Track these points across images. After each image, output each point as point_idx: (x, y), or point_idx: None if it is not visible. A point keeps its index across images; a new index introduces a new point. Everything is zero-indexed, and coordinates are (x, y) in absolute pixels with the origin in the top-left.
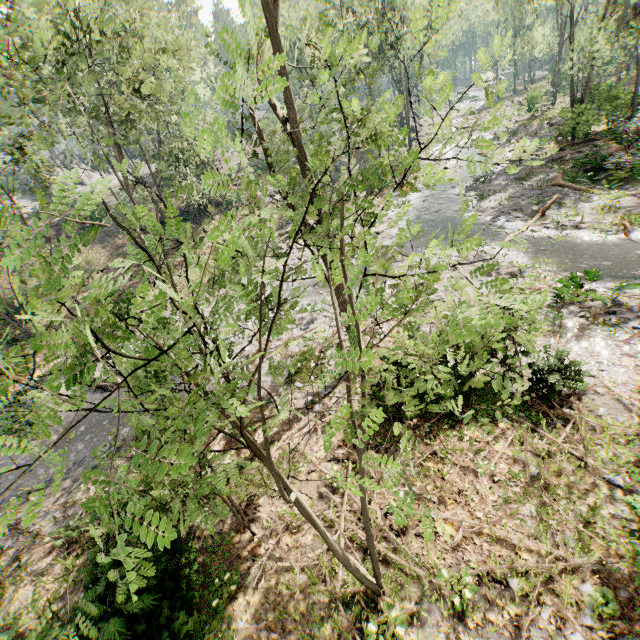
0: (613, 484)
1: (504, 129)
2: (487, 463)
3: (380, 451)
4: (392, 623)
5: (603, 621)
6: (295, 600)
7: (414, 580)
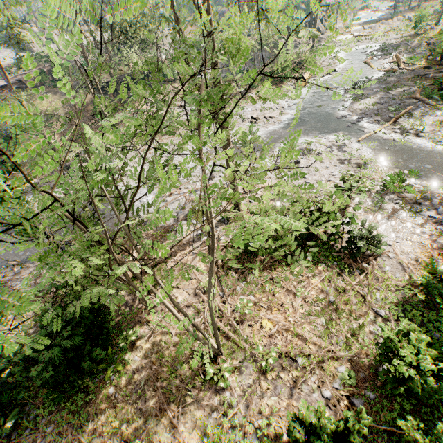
0: (378, 314)
1: (390, 42)
2: (304, 290)
3: (238, 272)
4: (223, 371)
5: (345, 387)
6: (169, 350)
7: (242, 350)
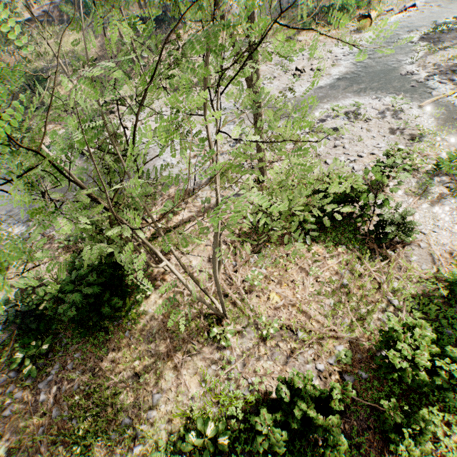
0: (391, 303)
1: None
2: (318, 270)
3: (253, 244)
4: (225, 332)
5: (340, 364)
6: (180, 308)
7: (246, 317)
